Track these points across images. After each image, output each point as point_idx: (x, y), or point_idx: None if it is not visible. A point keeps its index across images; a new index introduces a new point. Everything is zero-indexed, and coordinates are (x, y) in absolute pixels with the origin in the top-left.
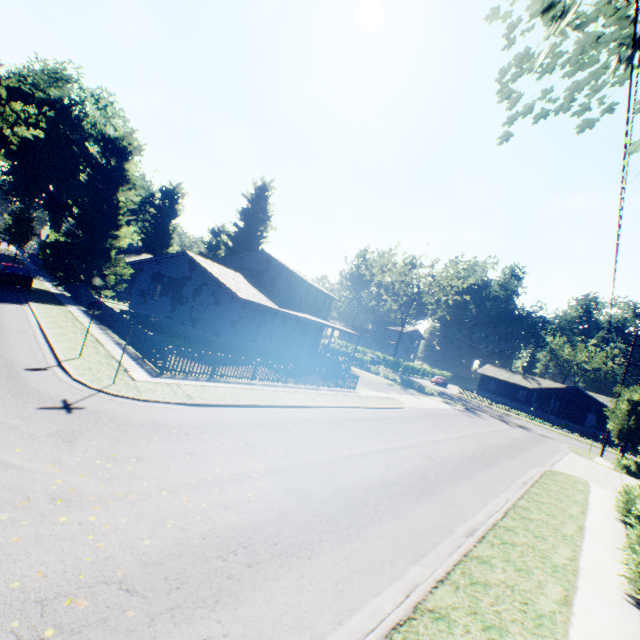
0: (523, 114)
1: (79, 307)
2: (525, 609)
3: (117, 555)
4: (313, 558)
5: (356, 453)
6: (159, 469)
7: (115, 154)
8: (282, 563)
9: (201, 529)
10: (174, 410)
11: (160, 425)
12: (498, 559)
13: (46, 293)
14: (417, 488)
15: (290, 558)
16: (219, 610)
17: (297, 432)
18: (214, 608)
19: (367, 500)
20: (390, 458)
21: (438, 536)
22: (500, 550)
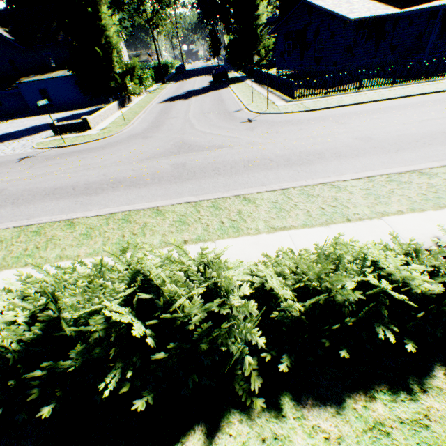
0: None
1: (250, 80)
2: None
3: (267, 155)
4: (354, 158)
5: (436, 118)
6: (285, 135)
7: None
8: (335, 158)
9: (299, 150)
10: (296, 115)
11: (288, 122)
12: None
13: (235, 79)
14: None
15: (340, 157)
16: (300, 166)
17: (382, 113)
18: (299, 166)
19: (419, 139)
20: None
21: None
22: None
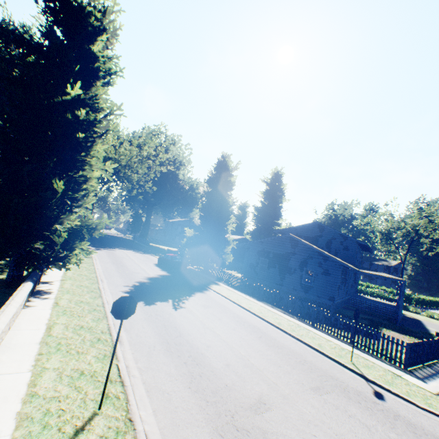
0: None
1: (220, 282)
2: None
3: None
4: None
5: None
6: None
7: (223, 173)
8: None
9: None
10: None
11: None
12: None
13: (190, 271)
14: None
15: None
16: None
17: None
18: None
19: None
20: None
21: None
22: None
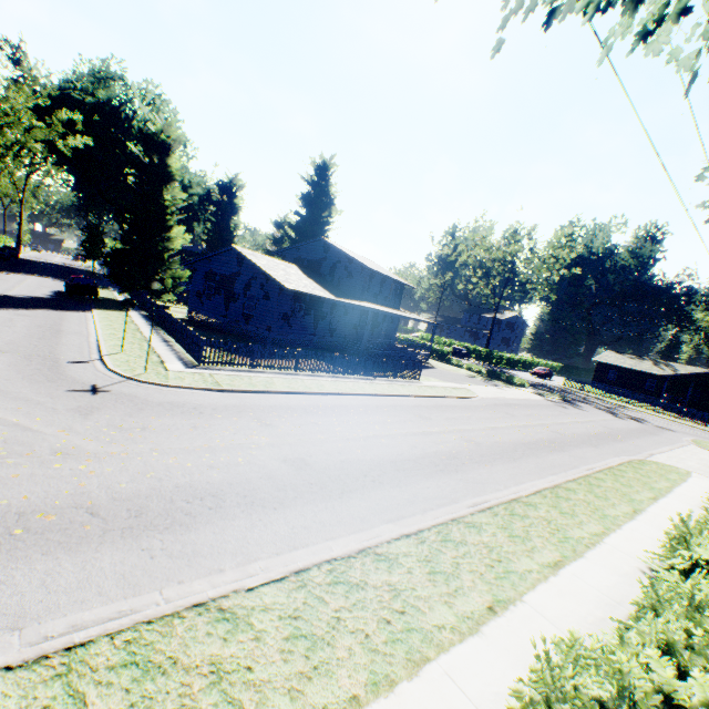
0: (514, 11)
1: (140, 312)
2: (495, 565)
3: (93, 492)
4: (278, 509)
5: (382, 434)
6: (159, 437)
7: (156, 150)
8: (244, 509)
9: (177, 481)
10: (197, 394)
11: (177, 405)
12: (493, 526)
13: (112, 301)
14: (438, 466)
15: (254, 507)
16: (165, 533)
17: (322, 415)
18: (162, 532)
19: (368, 471)
20: (422, 440)
21: (434, 504)
22: (503, 520)
